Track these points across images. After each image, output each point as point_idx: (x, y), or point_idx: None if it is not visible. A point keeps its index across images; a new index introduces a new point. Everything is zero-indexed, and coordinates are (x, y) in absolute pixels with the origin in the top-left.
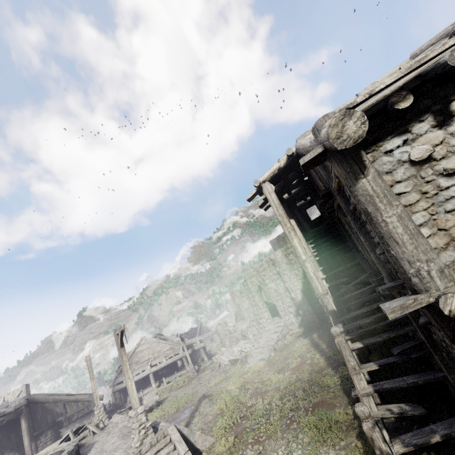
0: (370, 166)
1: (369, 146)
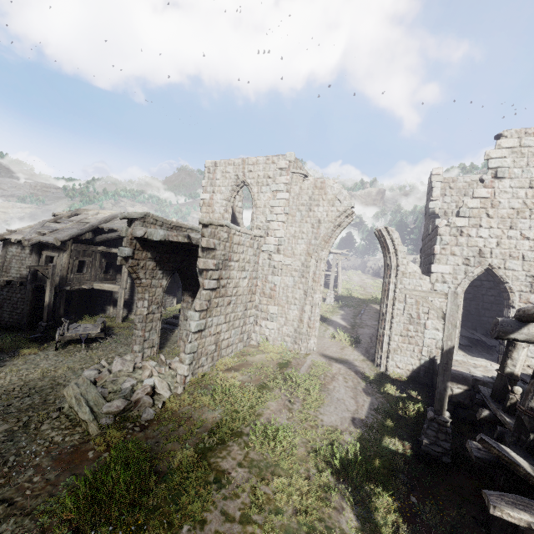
0: (6, 248)
1: (11, 244)
